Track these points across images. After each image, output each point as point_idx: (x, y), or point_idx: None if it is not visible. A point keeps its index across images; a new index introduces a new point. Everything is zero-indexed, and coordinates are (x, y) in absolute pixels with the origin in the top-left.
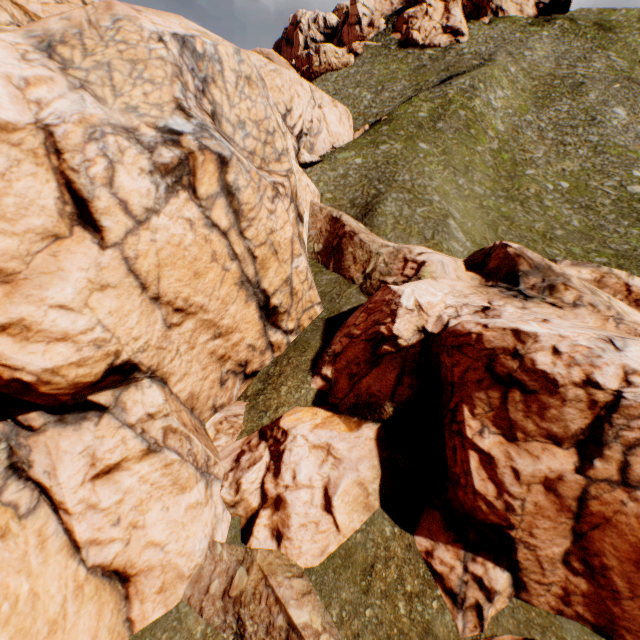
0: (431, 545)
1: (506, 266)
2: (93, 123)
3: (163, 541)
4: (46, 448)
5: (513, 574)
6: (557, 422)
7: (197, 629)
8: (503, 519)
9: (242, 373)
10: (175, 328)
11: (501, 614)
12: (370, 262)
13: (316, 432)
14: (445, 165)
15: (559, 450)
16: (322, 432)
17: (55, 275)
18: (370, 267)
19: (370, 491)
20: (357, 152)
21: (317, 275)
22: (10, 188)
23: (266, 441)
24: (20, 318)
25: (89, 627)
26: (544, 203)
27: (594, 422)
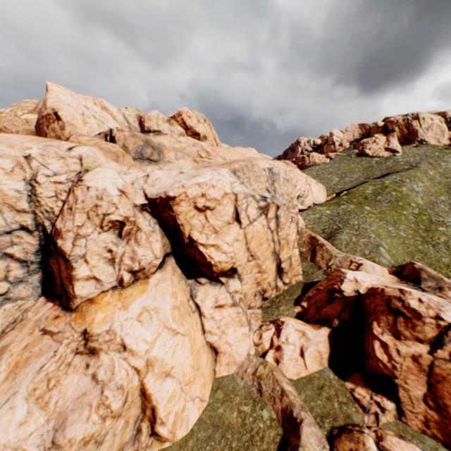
0: (354, 386)
1: (413, 274)
2: (246, 194)
3: (231, 343)
4: (204, 291)
5: (397, 404)
6: (421, 333)
7: (240, 383)
8: (391, 372)
9: (262, 295)
10: (249, 262)
11: (389, 423)
12: (331, 260)
13: (298, 324)
14: (380, 219)
15: (421, 344)
16: (301, 325)
17: (227, 234)
18: (330, 262)
19: (323, 357)
20: (327, 207)
21: (300, 262)
22: (224, 209)
23: (273, 324)
24: (217, 244)
25: (205, 361)
26: (450, 248)
27: (439, 334)
